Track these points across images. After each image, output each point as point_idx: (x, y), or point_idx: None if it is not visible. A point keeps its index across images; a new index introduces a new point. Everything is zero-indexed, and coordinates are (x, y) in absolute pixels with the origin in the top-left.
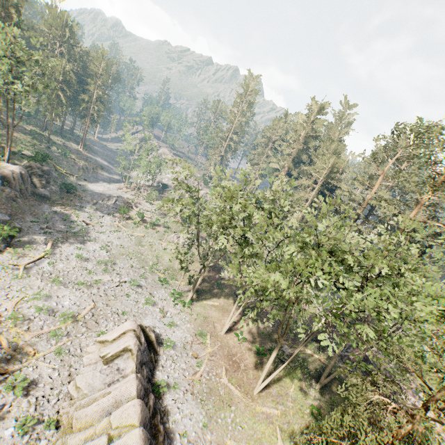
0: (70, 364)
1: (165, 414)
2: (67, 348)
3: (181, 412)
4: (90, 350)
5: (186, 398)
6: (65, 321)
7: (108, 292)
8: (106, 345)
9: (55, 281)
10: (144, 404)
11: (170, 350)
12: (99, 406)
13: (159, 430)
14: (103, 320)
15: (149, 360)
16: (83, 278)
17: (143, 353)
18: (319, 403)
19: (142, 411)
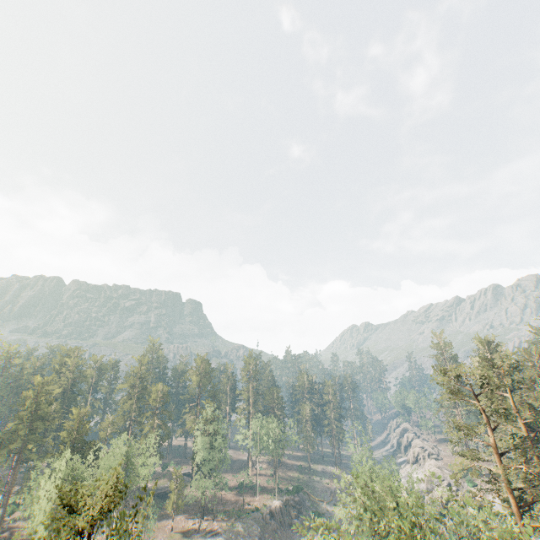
0: None
1: None
2: None
3: None
4: None
5: None
6: None
7: None
8: None
9: None
10: None
11: None
12: None
13: None
14: None
15: None
16: None
17: None
18: None
19: None
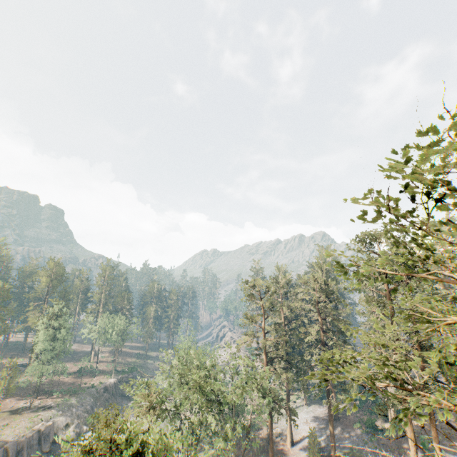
0: None
1: None
2: None
3: None
4: None
5: None
6: None
7: None
8: None
9: None
10: None
11: None
12: None
13: None
14: None
15: None
16: None
17: None
18: None
19: None
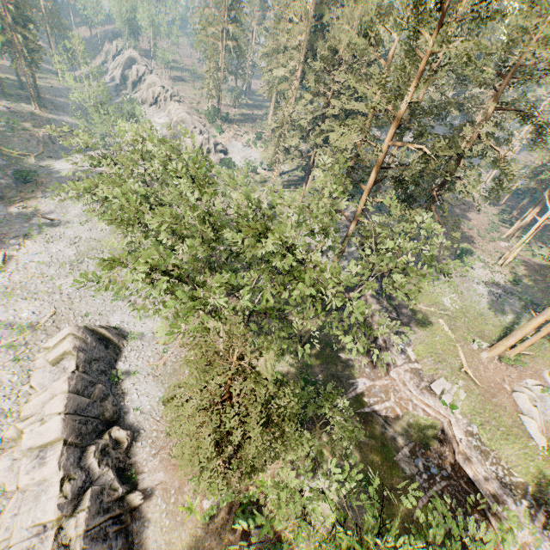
0: (30, 368)
1: (121, 396)
2: (27, 356)
3: (139, 392)
4: (38, 357)
5: (147, 381)
6: (24, 332)
7: (72, 295)
8: (50, 351)
9: (12, 295)
10: (76, 395)
11: (136, 342)
12: (40, 400)
13: (107, 410)
14: (65, 325)
15: (106, 355)
16: (44, 286)
17: (92, 351)
18: (289, 369)
19: (71, 401)
